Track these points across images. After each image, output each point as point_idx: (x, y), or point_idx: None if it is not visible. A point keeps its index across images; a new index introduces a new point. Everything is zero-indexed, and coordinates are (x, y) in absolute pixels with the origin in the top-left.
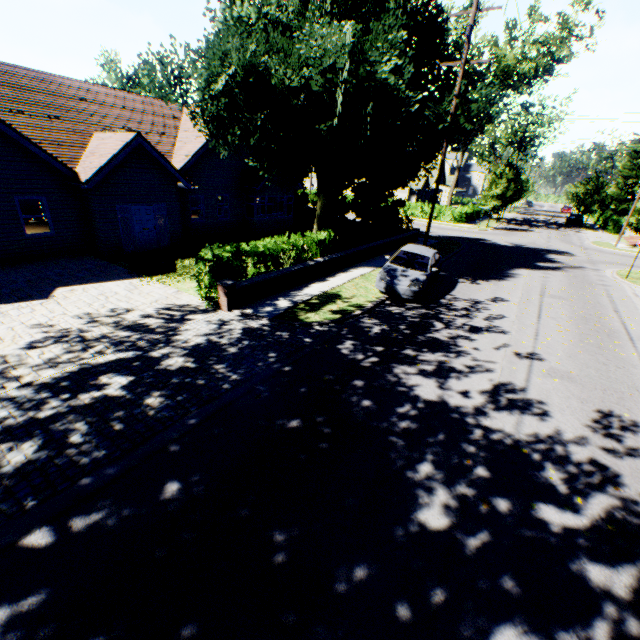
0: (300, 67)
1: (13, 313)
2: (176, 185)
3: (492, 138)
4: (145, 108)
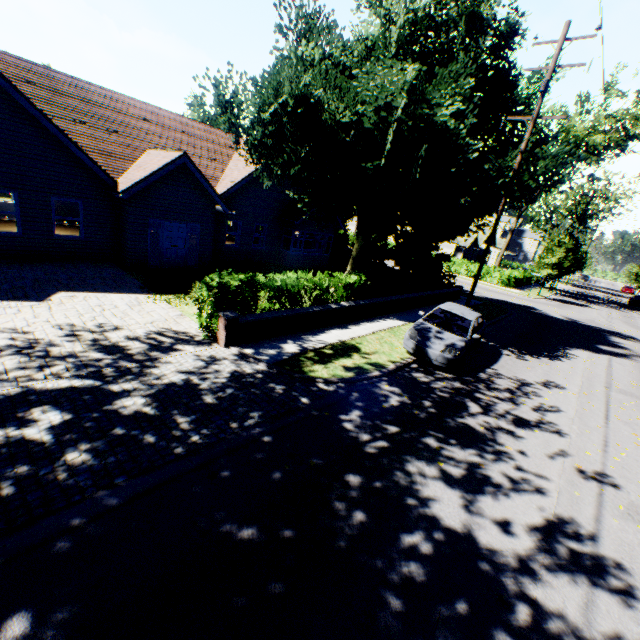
0: (355, 105)
1: None
2: (214, 208)
3: (550, 206)
4: (204, 135)
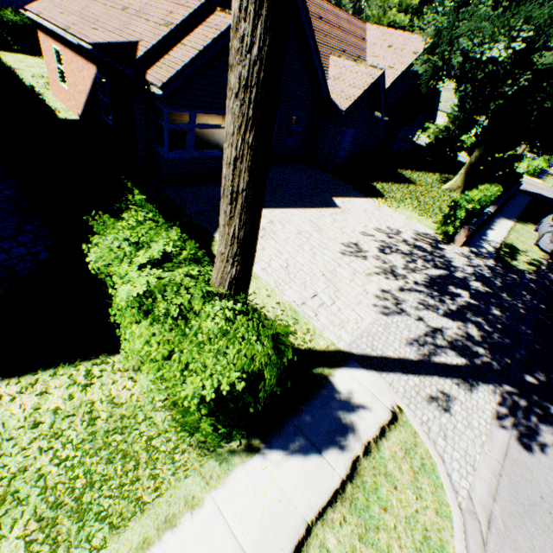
0: None
1: (337, 218)
2: (373, 114)
3: None
4: (348, 27)
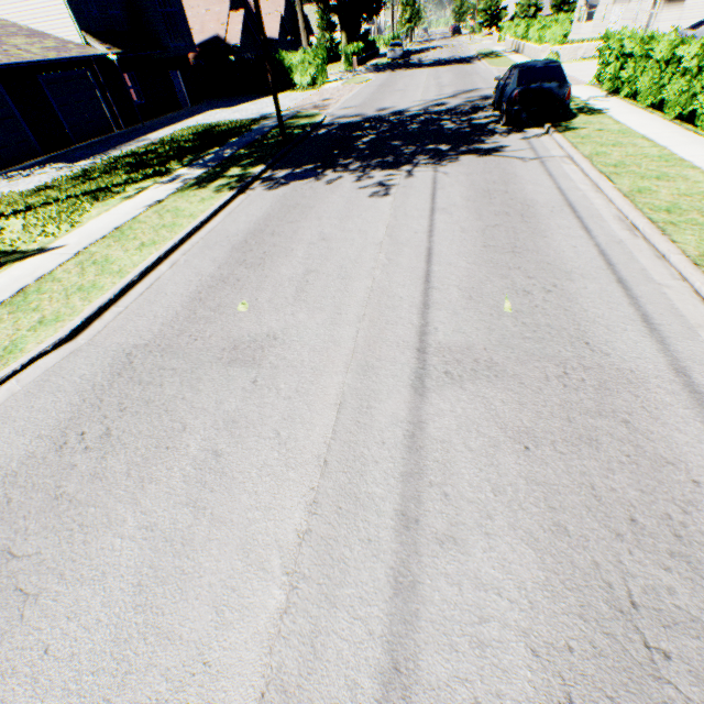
0: None
1: None
2: (286, 40)
3: None
4: None
